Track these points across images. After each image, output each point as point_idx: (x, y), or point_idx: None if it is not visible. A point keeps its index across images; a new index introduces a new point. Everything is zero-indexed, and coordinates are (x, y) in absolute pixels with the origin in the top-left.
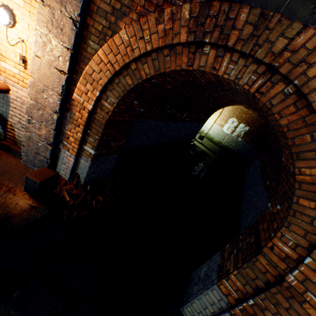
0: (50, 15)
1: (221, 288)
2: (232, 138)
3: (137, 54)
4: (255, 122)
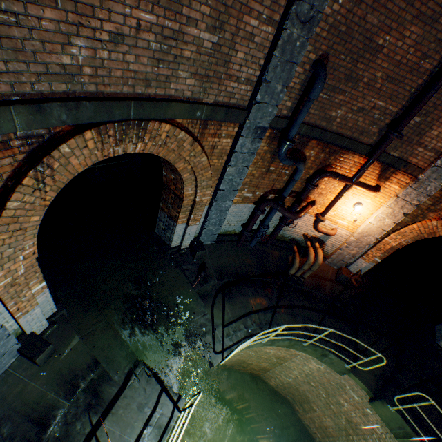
0: (391, 211)
1: None
2: None
3: (439, 230)
4: None
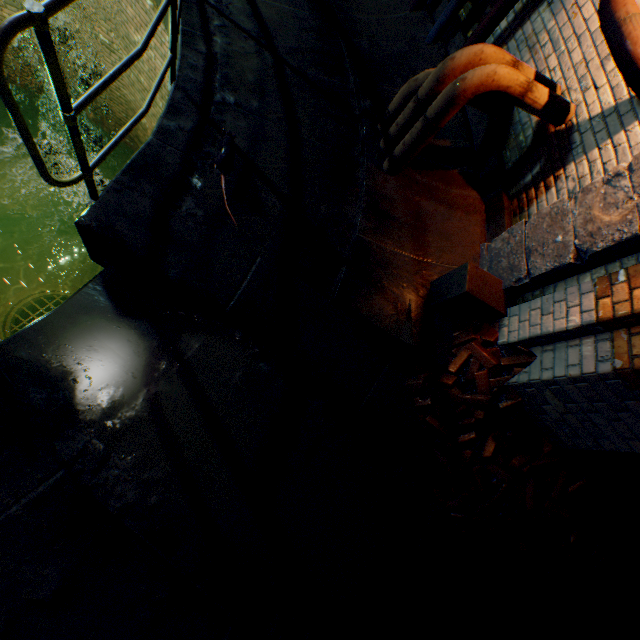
0: None
1: None
2: None
3: None
4: None
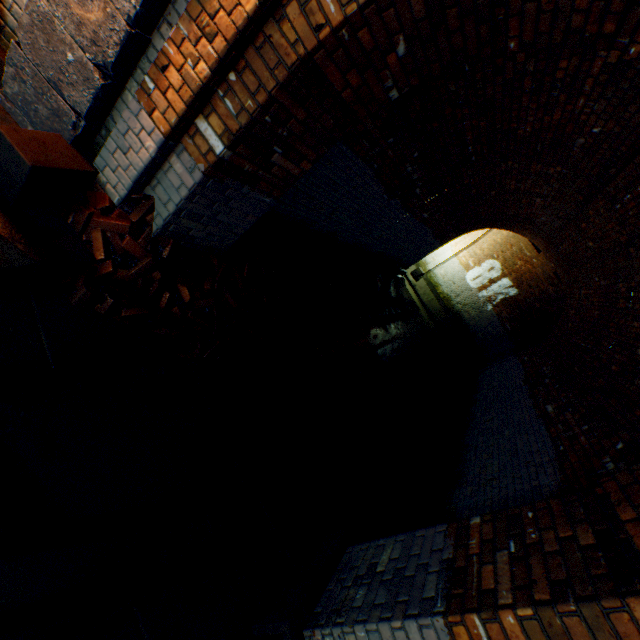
0: None
1: (456, 633)
2: (477, 299)
3: None
4: (535, 286)
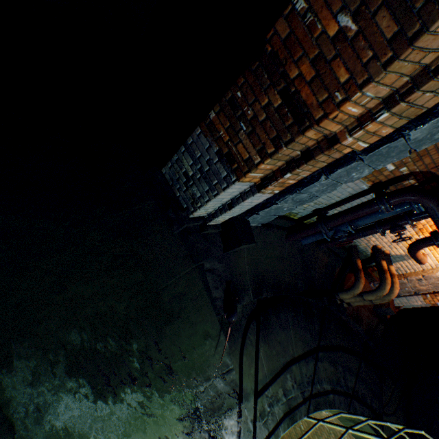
0: None
1: None
2: None
3: None
4: None
